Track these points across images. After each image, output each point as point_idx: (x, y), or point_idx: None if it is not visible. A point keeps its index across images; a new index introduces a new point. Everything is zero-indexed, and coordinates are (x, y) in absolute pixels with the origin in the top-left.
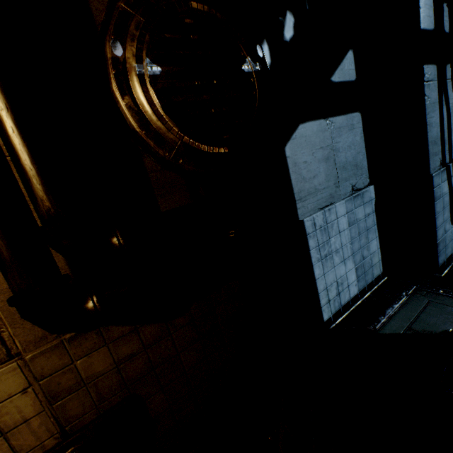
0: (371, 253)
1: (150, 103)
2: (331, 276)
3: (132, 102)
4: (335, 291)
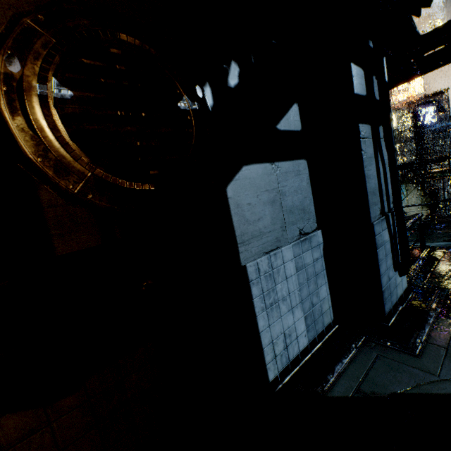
0: (321, 300)
1: (52, 128)
2: (278, 327)
3: (27, 125)
4: (283, 344)
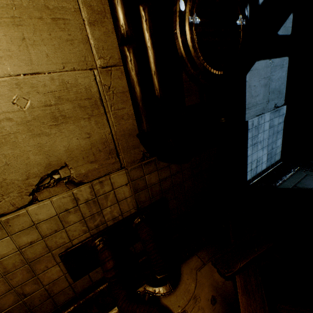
0: (277, 147)
1: (192, 41)
2: (255, 156)
3: (184, 40)
4: (255, 165)
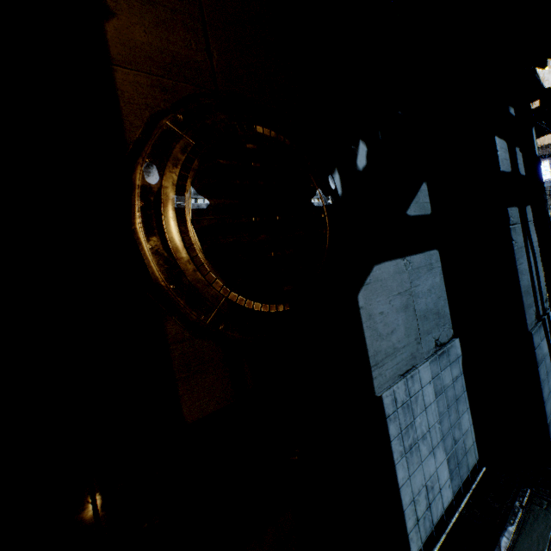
0: (464, 433)
1: (187, 247)
2: (418, 477)
3: (161, 245)
4: (425, 501)
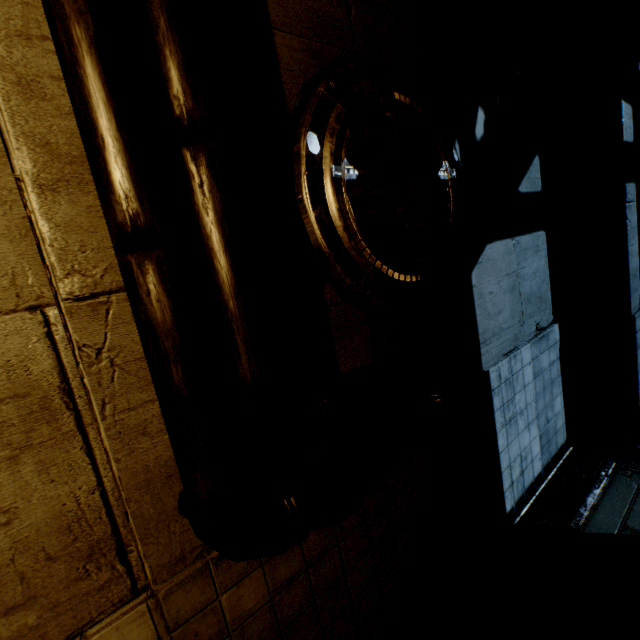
0: (555, 414)
1: (344, 216)
2: (515, 447)
3: (324, 214)
4: (519, 468)
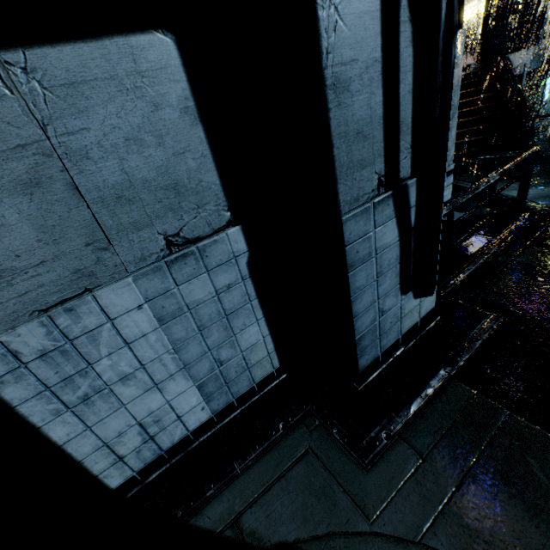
0: (246, 349)
1: None
2: (118, 421)
3: None
4: (139, 437)
